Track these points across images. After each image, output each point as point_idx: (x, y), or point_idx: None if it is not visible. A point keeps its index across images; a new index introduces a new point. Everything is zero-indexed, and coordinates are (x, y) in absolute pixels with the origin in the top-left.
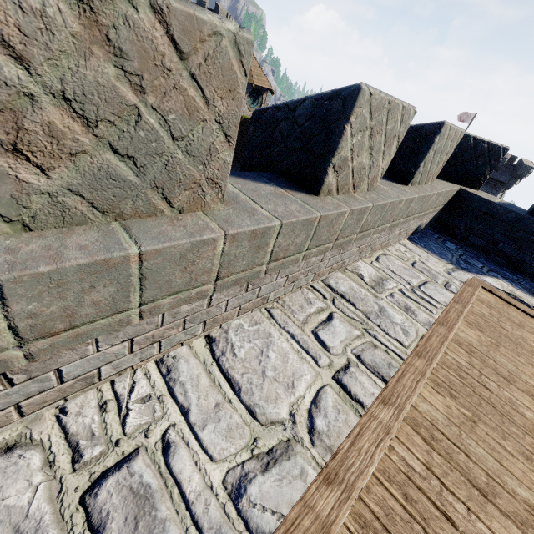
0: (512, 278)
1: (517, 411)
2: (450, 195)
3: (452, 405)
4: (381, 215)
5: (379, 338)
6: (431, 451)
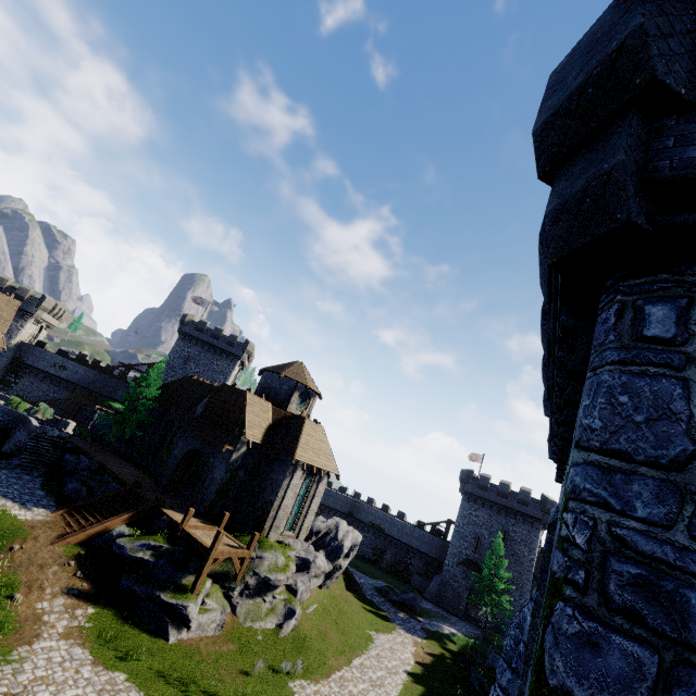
0: None
1: None
2: None
3: None
4: None
5: None
6: None
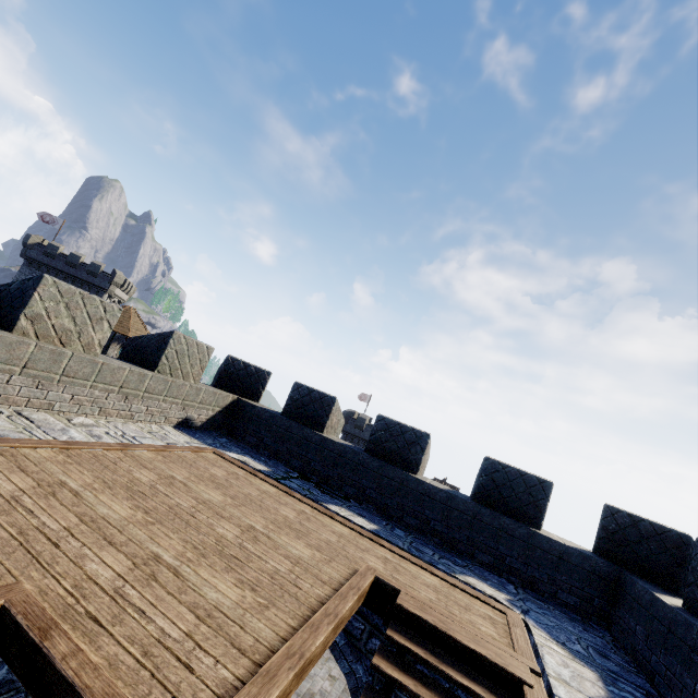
0: (263, 459)
1: (128, 472)
2: (226, 400)
3: (62, 457)
4: (95, 371)
5: (34, 433)
6: (1, 457)
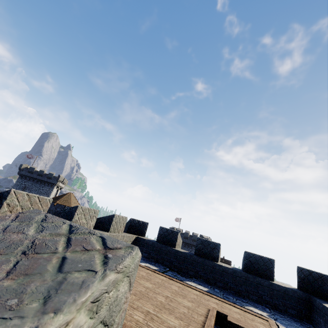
0: (153, 264)
1: None
2: (133, 238)
3: None
4: None
5: None
6: None
